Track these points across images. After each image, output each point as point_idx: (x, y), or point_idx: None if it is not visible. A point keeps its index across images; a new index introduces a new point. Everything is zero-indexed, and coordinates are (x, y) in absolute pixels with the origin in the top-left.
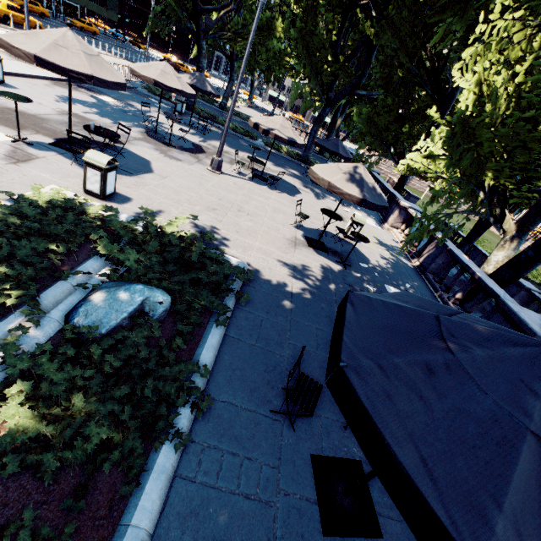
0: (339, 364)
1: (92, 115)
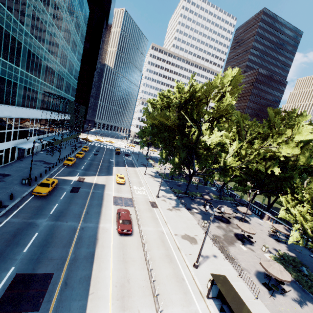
0: None
1: (215, 223)
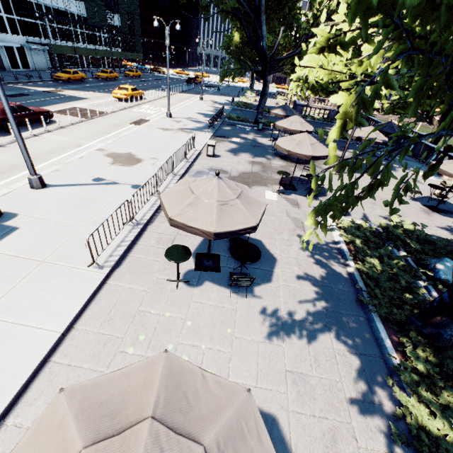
0: None
1: (255, 158)
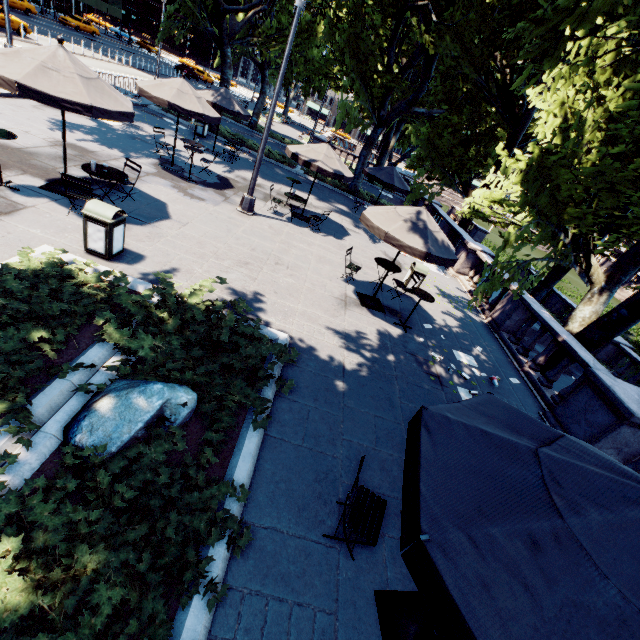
0: (419, 537)
1: (93, 144)
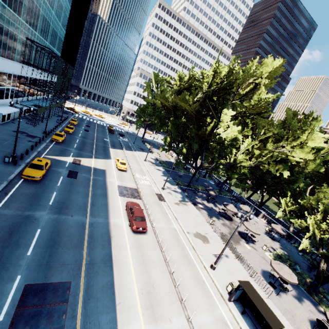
0: None
1: (220, 220)
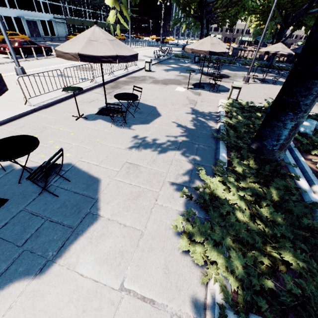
0: None
1: (182, 73)
